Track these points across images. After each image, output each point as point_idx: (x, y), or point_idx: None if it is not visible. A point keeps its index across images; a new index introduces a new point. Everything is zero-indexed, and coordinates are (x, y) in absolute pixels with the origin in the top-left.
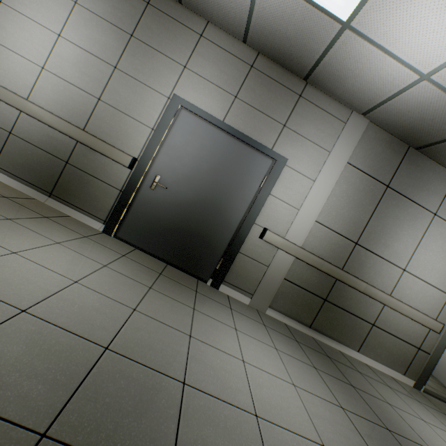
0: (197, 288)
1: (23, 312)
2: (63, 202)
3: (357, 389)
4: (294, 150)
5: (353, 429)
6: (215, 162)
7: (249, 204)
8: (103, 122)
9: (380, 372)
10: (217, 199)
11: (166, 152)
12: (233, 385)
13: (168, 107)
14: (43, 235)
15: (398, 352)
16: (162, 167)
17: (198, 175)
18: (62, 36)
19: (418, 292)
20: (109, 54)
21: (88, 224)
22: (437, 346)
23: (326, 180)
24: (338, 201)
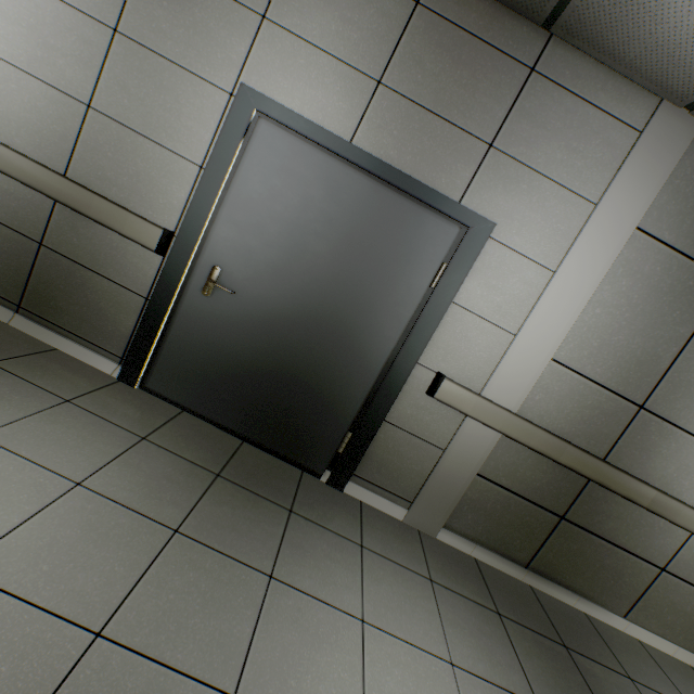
0: (295, 498)
1: None
2: (42, 322)
3: None
4: (511, 202)
5: None
6: (334, 234)
7: (406, 324)
8: (101, 157)
9: (670, 660)
10: (338, 314)
11: (231, 216)
12: None
13: (229, 116)
14: None
15: None
16: (223, 249)
17: (298, 265)
18: None
19: None
20: None
21: (91, 363)
22: None
23: (582, 270)
24: (606, 315)
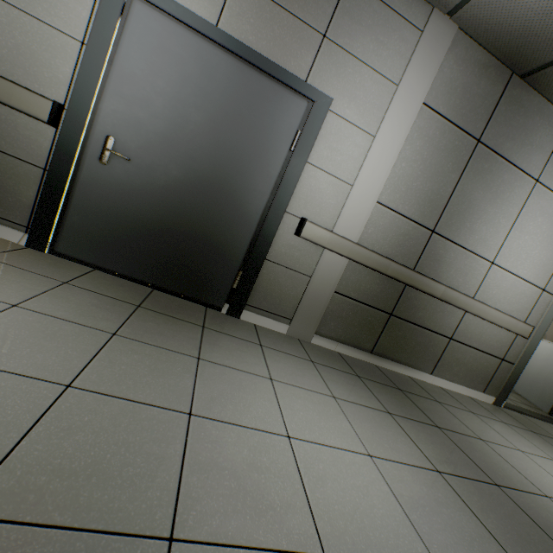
0: (205, 321)
1: None
2: None
3: (445, 430)
4: (342, 82)
5: (463, 507)
6: (211, 107)
7: (275, 181)
8: None
9: (458, 394)
10: (221, 176)
11: (118, 90)
12: (276, 497)
13: None
14: None
15: (479, 368)
16: (114, 121)
17: (183, 134)
18: None
19: (507, 290)
20: None
21: None
22: (524, 354)
23: (392, 135)
24: (409, 168)
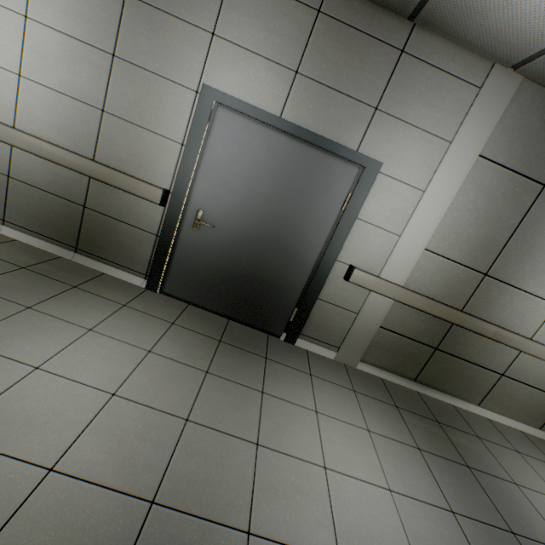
0: (267, 351)
1: (50, 472)
2: (92, 257)
3: (474, 470)
4: (392, 146)
5: None
6: (275, 181)
7: (327, 236)
8: (115, 145)
9: (507, 428)
10: (282, 234)
11: (206, 176)
12: (311, 515)
13: (198, 108)
14: (71, 321)
15: (535, 405)
16: (203, 198)
17: (253, 204)
18: (30, 17)
19: None
20: (100, 34)
21: (127, 280)
22: None
23: (443, 189)
24: (460, 216)
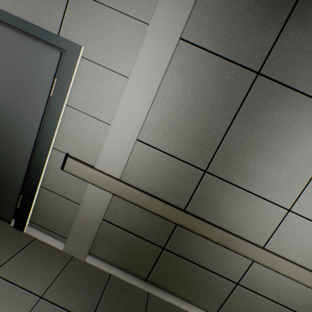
0: None
1: None
2: None
3: None
4: (92, 30)
5: None
6: None
7: (40, 122)
8: None
9: None
10: None
11: None
12: None
13: None
14: None
15: None
16: None
17: None
18: None
19: None
20: None
21: None
22: None
23: (147, 74)
24: (171, 106)
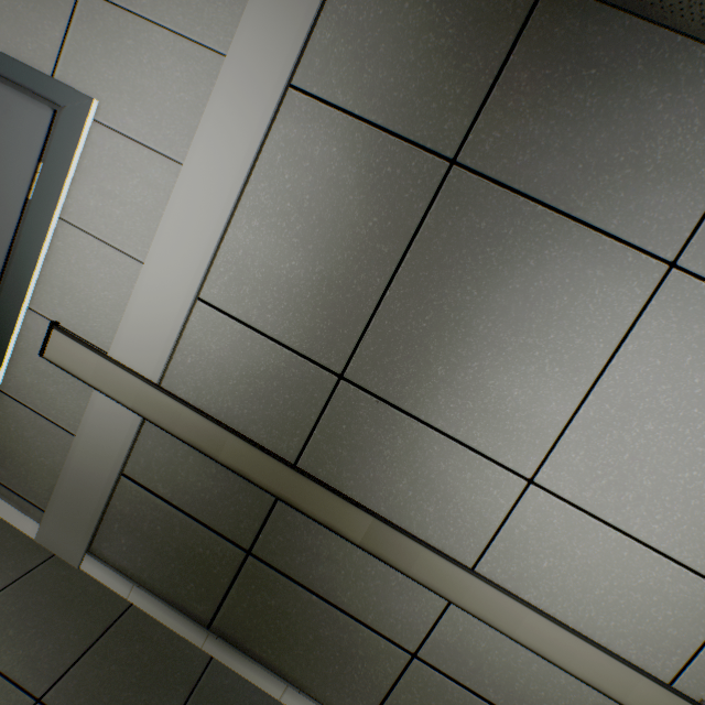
0: None
1: None
2: None
3: None
4: (117, 67)
5: None
6: None
7: (6, 253)
8: None
9: None
10: None
11: None
12: None
13: None
14: None
15: None
16: None
17: None
18: None
19: (594, 568)
20: None
21: None
22: None
23: (219, 159)
24: (270, 229)
